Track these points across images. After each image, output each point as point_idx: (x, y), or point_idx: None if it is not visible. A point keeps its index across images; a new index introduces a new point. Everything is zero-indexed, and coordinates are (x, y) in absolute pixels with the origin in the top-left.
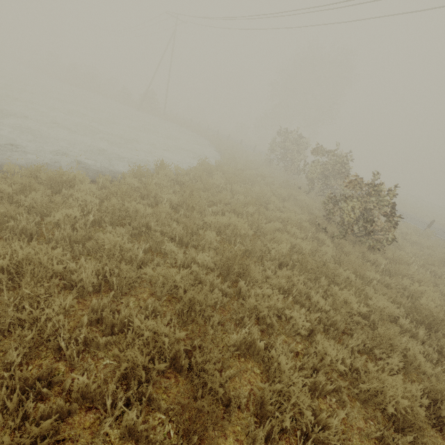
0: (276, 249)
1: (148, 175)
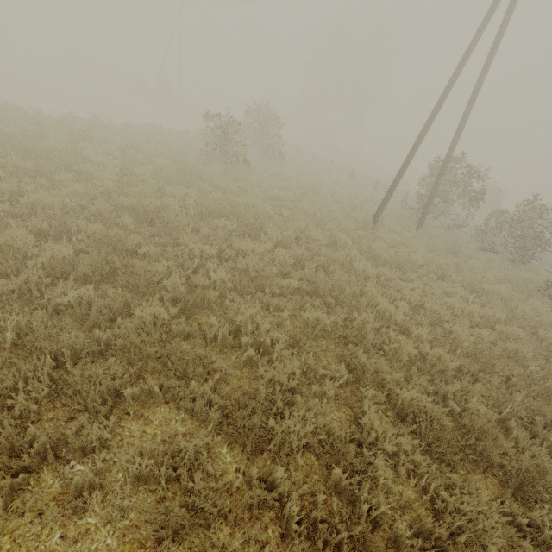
0: (122, 144)
1: None
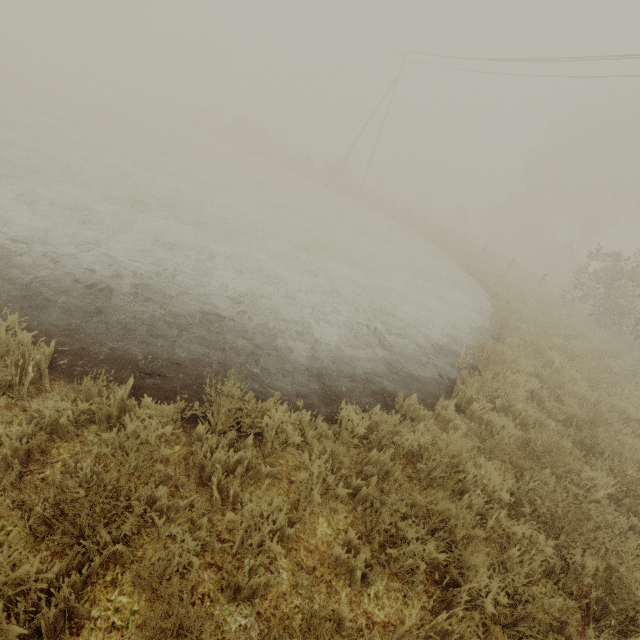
0: None
1: (459, 365)
